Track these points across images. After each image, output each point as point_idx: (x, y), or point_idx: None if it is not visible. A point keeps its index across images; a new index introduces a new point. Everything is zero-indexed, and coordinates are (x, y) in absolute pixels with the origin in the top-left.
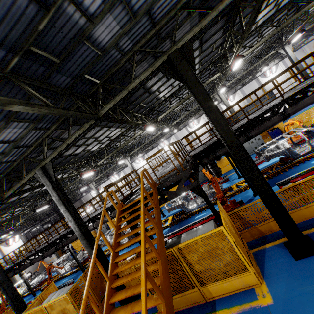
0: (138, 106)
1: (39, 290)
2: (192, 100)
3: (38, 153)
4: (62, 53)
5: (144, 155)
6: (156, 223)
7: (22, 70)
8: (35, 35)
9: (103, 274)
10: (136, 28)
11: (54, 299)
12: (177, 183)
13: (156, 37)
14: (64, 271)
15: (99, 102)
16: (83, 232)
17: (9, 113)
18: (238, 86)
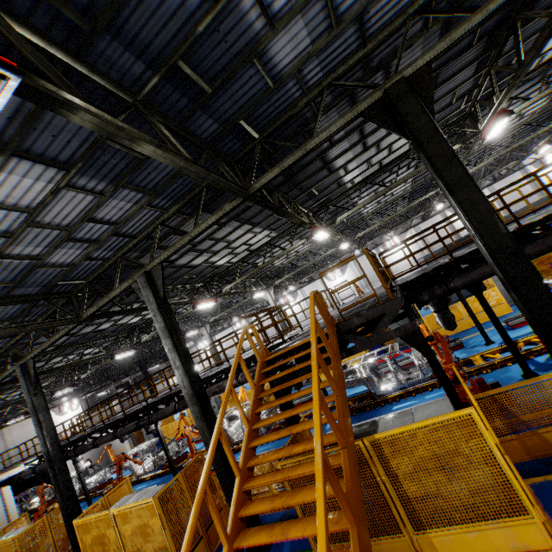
0: (305, 194)
1: (98, 496)
2: (396, 197)
3: (141, 253)
4: (218, 77)
5: (296, 292)
6: (335, 385)
7: (157, 101)
8: (189, 42)
9: (231, 462)
10: (334, 46)
11: (131, 503)
12: (368, 329)
13: (362, 66)
14: (141, 470)
15: (253, 170)
16: (195, 391)
17: (122, 171)
18: (484, 181)
